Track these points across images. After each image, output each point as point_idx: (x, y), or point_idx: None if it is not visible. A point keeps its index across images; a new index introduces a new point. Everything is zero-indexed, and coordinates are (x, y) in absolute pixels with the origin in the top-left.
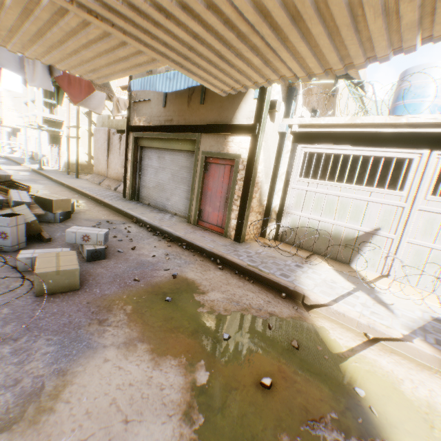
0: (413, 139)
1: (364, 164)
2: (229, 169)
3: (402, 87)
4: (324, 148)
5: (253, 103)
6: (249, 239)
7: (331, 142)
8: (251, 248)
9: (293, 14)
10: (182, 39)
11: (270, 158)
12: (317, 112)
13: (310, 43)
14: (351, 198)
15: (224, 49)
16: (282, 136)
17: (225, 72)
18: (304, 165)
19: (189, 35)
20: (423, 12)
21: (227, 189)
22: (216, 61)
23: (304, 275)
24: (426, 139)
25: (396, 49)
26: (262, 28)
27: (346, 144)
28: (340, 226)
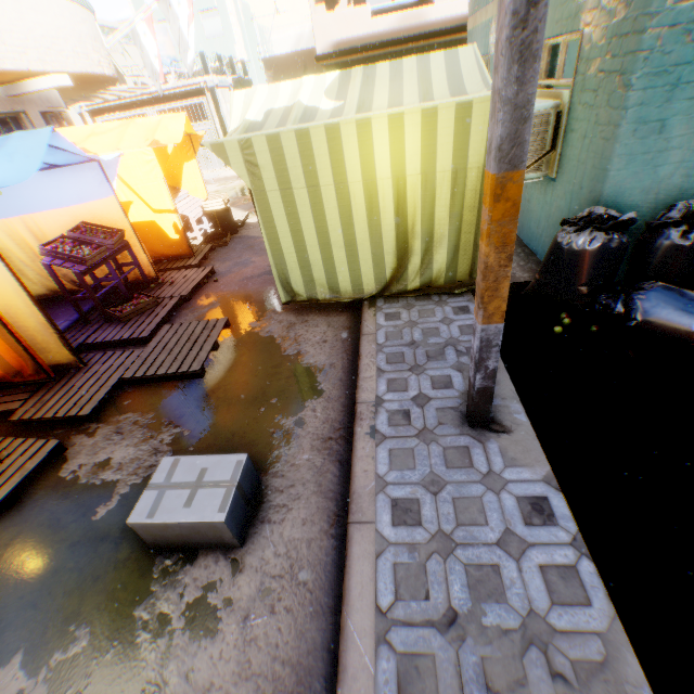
0: (140, 104)
1: None
2: None
3: None
4: (110, 117)
5: None
6: None
7: (110, 113)
8: None
9: None
10: None
11: None
12: None
13: None
14: None
15: None
16: (82, 116)
17: None
18: None
19: None
20: None
21: None
22: None
23: None
24: (144, 103)
25: None
26: None
27: (118, 113)
28: None
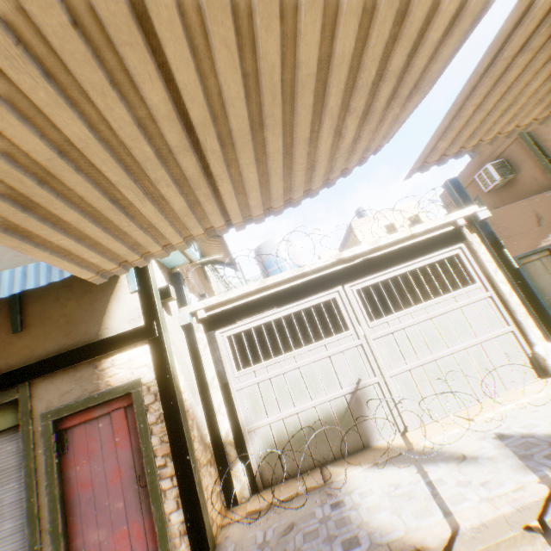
0: (324, 281)
1: (270, 334)
2: (124, 416)
3: (264, 259)
4: (249, 322)
5: (132, 299)
6: (217, 530)
7: (253, 312)
8: (241, 544)
9: (253, 116)
10: (29, 153)
11: (186, 364)
12: (206, 296)
13: (259, 168)
14: (312, 362)
15: (126, 178)
16: (187, 329)
17: (114, 231)
18: (237, 352)
19: (50, 144)
20: (353, 136)
21: (131, 457)
22: (103, 207)
23: (363, 510)
24: (333, 278)
25: (324, 181)
26: (208, 135)
27: (271, 308)
28: (324, 403)
